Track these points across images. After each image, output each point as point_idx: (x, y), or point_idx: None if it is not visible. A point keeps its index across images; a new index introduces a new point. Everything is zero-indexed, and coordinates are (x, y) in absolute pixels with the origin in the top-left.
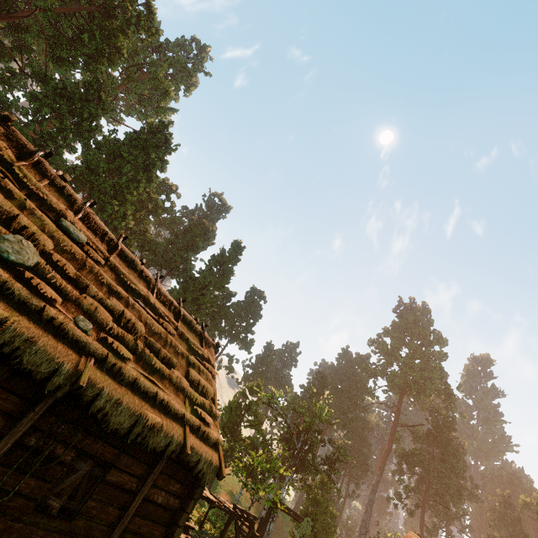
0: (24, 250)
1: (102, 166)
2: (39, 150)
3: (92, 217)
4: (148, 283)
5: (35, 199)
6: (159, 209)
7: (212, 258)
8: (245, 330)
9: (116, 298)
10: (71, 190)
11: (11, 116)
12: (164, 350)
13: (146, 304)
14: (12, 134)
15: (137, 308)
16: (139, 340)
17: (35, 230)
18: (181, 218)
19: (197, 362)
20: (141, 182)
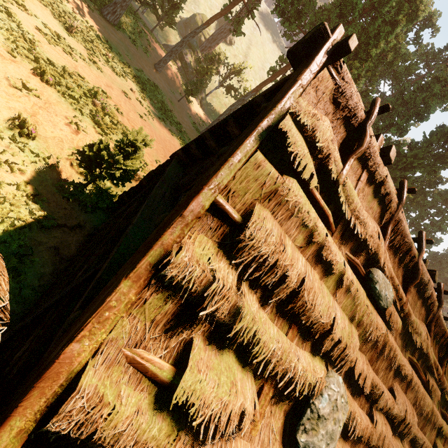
0: (336, 420)
1: (357, 9)
2: (372, 114)
3: (401, 225)
4: (426, 310)
5: (346, 236)
6: (397, 59)
7: (438, 130)
8: (436, 228)
9: (397, 380)
10: (389, 182)
11: (351, 41)
12: (425, 442)
13: (419, 356)
14: (342, 88)
15: (416, 387)
16: (404, 436)
17: (346, 336)
18: (415, 65)
19: (447, 429)
20: (398, 25)
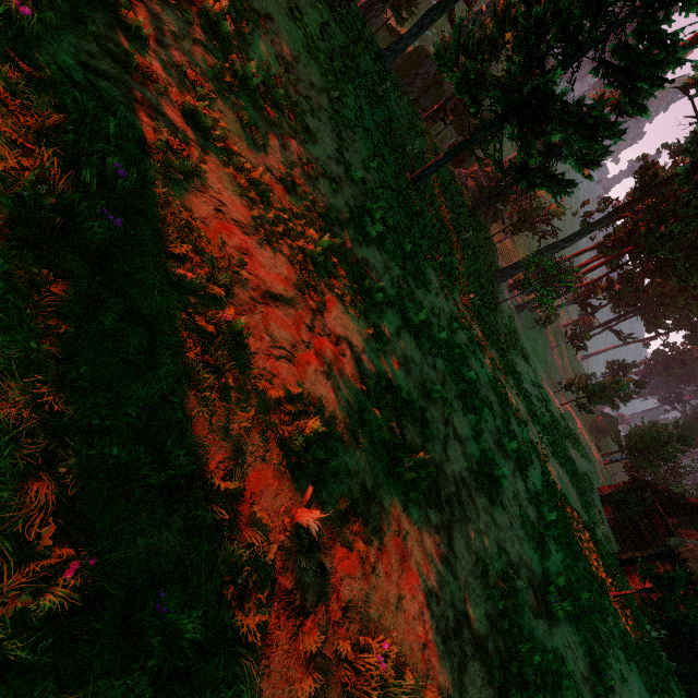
0: None
1: None
2: None
3: None
4: None
5: None
6: None
7: None
8: None
9: None
10: None
11: None
12: None
13: None
14: None
15: None
16: None
17: None
18: None
19: None
20: None
